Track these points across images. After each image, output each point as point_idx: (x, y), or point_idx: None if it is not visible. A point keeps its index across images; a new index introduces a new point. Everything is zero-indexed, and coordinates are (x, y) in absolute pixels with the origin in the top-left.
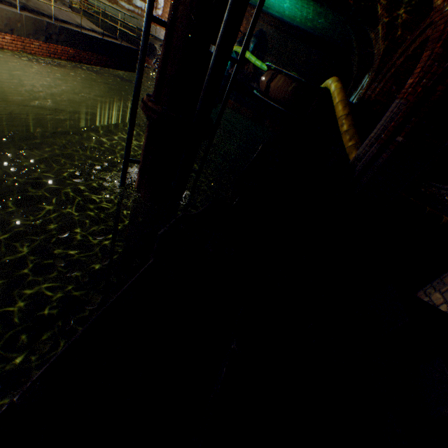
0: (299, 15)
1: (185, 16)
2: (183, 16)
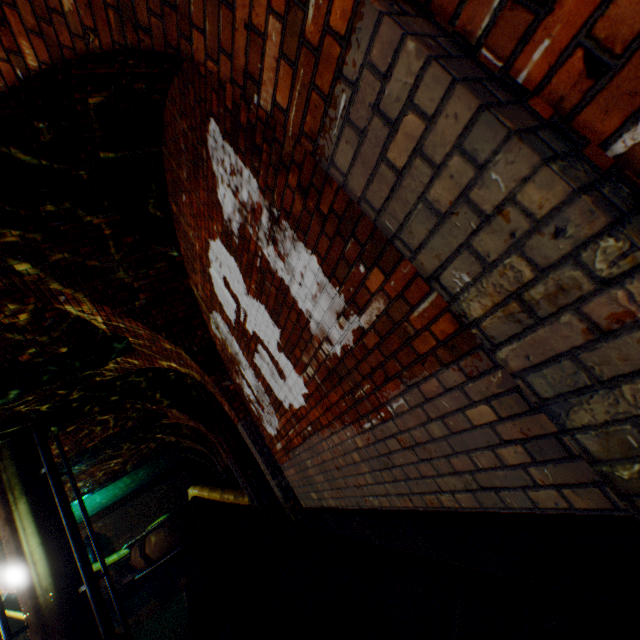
0: (118, 490)
1: (46, 599)
2: (43, 602)
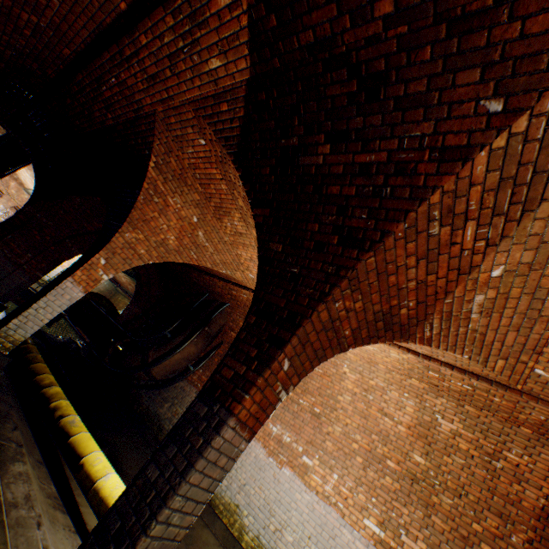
0: None
1: None
2: None
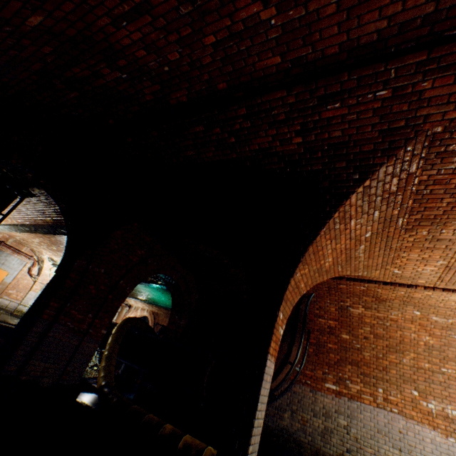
0: None
1: None
2: None
